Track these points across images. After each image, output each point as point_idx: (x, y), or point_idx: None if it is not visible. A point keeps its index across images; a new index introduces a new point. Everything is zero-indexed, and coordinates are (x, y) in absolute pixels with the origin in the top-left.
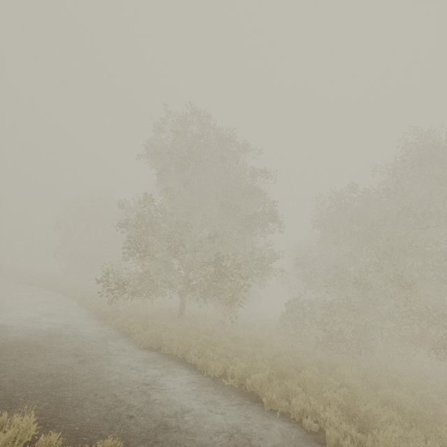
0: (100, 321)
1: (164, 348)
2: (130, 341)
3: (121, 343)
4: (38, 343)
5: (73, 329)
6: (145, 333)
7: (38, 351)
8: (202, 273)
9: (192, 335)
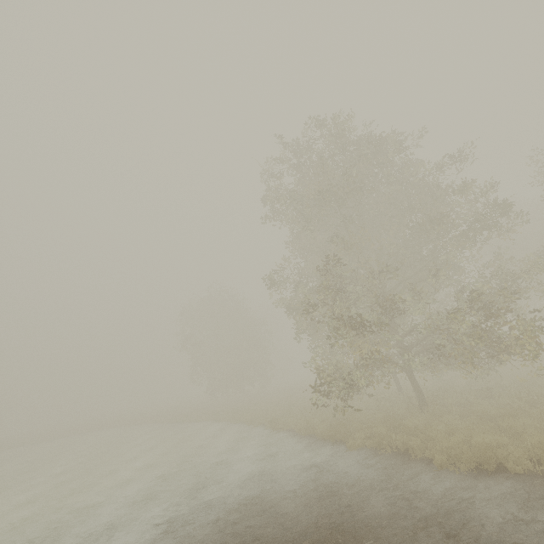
0: (333, 446)
1: (510, 465)
2: (427, 467)
3: (426, 477)
4: (336, 517)
5: (328, 472)
6: (443, 447)
7: (364, 536)
8: (454, 328)
9: (508, 427)
